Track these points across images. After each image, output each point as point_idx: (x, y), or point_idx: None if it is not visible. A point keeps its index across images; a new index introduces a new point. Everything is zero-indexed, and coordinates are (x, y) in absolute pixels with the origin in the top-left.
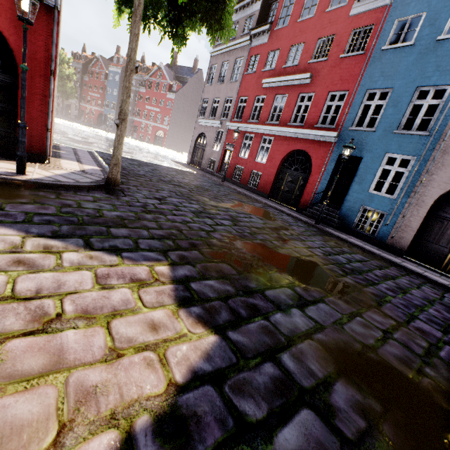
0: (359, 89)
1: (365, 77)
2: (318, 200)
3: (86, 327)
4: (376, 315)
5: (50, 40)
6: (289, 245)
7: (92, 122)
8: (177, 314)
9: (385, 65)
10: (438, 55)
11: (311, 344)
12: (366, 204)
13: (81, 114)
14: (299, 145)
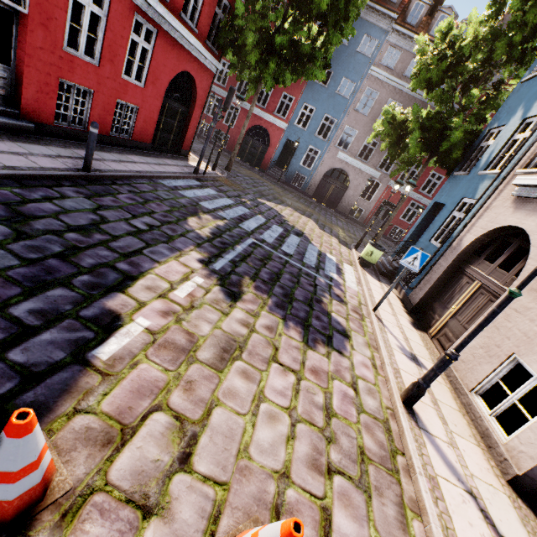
0: (301, 100)
1: (304, 94)
2: (274, 166)
3: (302, 218)
4: (321, 217)
5: (208, 89)
6: (289, 197)
7: None
8: (304, 217)
9: (314, 92)
10: (334, 101)
11: (320, 221)
12: (298, 172)
13: None
14: (262, 123)
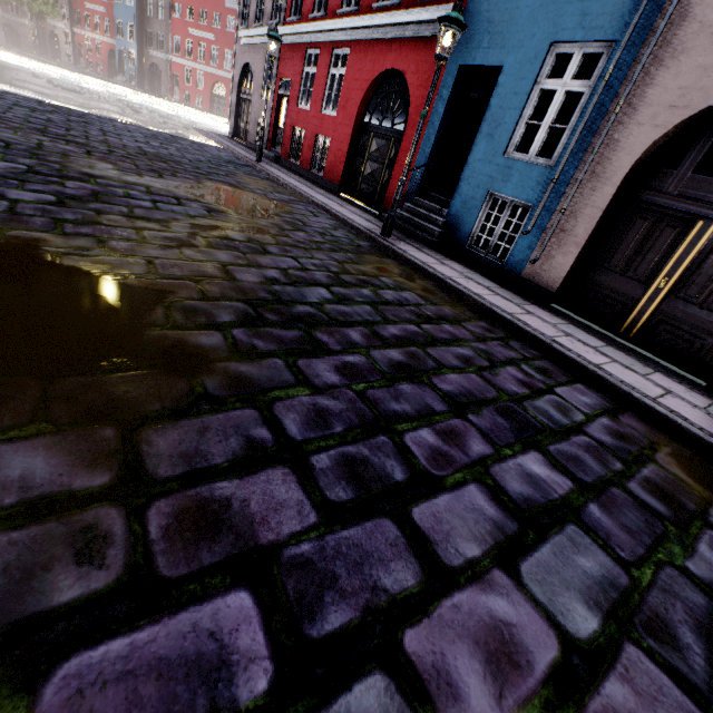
0: None
1: None
2: (412, 188)
3: None
4: (53, 452)
5: None
6: (165, 254)
7: (100, 70)
8: None
9: None
10: None
11: None
12: (497, 188)
13: (79, 54)
14: (391, 59)
